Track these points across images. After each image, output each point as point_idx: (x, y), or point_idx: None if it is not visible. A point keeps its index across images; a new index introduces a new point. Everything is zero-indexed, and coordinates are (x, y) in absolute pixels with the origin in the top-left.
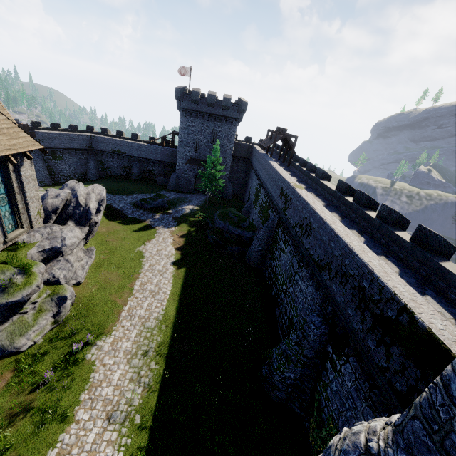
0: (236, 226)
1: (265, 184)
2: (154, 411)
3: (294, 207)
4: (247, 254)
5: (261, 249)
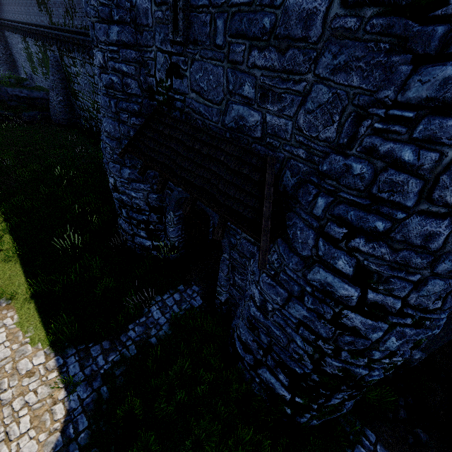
0: (16, 86)
1: (23, 21)
2: (2, 214)
3: (54, 1)
4: (51, 114)
5: (62, 99)
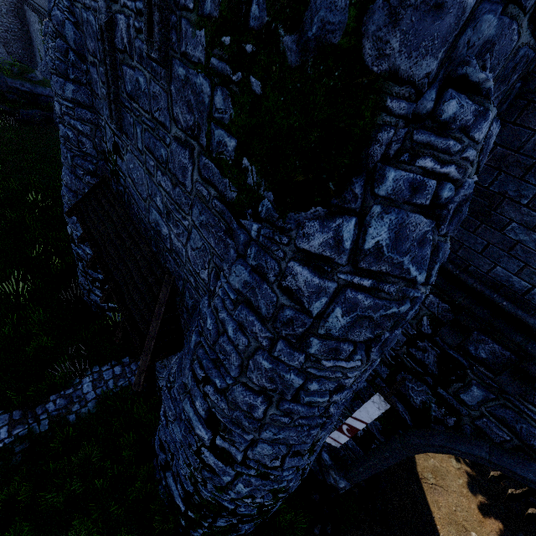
0: (18, 78)
1: (38, 4)
2: None
3: None
4: (54, 117)
5: None
